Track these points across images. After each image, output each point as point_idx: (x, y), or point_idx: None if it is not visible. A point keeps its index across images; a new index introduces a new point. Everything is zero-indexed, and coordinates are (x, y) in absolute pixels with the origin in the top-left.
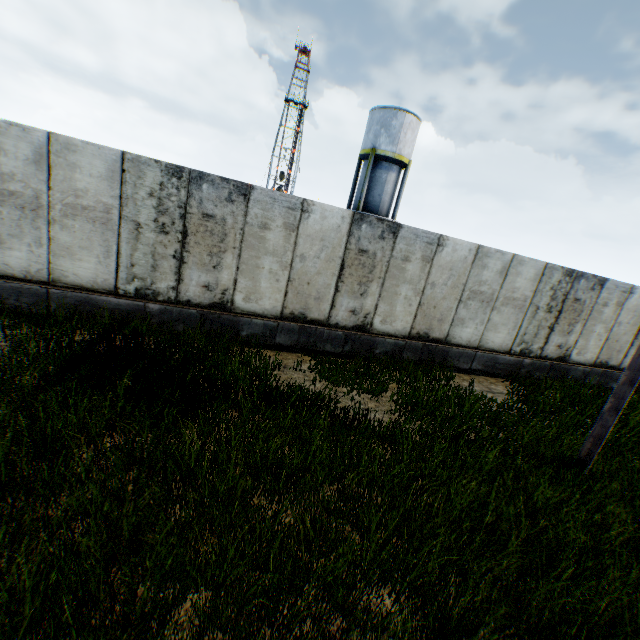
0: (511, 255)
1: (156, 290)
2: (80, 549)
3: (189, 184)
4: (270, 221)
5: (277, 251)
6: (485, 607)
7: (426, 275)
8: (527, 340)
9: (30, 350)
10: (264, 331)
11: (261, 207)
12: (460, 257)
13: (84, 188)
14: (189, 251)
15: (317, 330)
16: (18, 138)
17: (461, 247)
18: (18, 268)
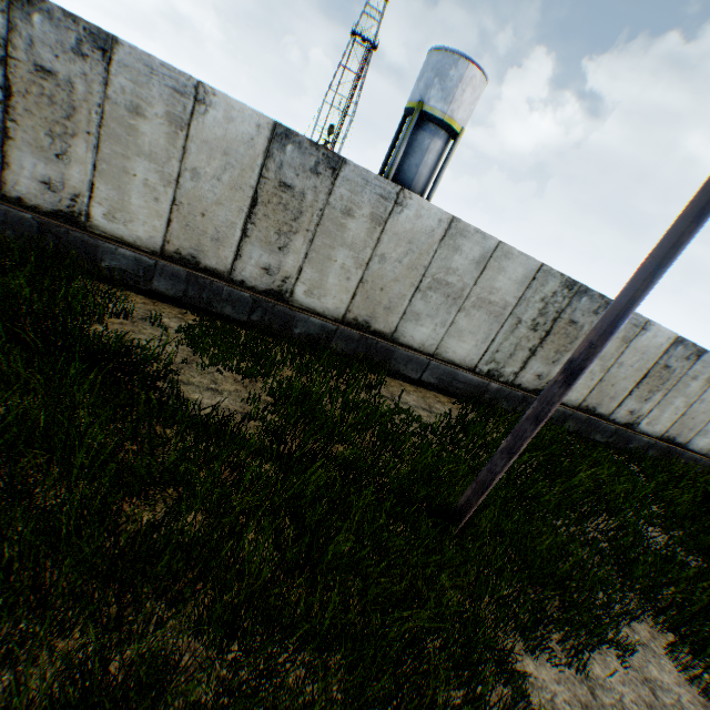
0: (496, 242)
1: None
2: None
3: (11, 9)
4: (146, 105)
5: (157, 155)
6: (46, 703)
7: (375, 242)
8: (500, 360)
9: None
10: (136, 268)
11: (131, 78)
12: (425, 228)
13: None
14: (18, 122)
15: (213, 284)
16: None
17: (428, 214)
18: None
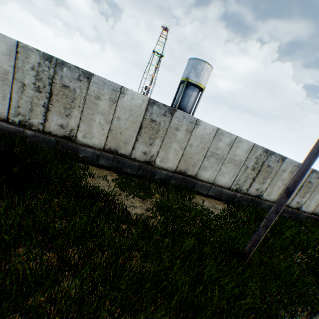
0: (235, 136)
1: (32, 123)
2: None
3: (56, 66)
4: (101, 95)
5: (104, 112)
6: None
7: (187, 139)
8: (240, 183)
9: None
10: (93, 156)
11: (97, 86)
12: (207, 133)
13: None
14: (53, 104)
15: (123, 160)
16: None
17: (208, 127)
18: None
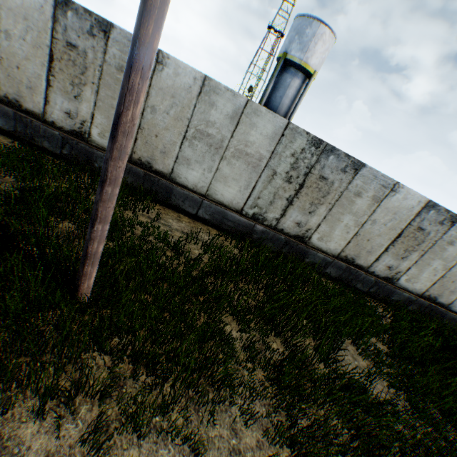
0: (245, 100)
1: None
2: None
3: None
4: None
5: None
6: None
7: (145, 96)
8: (262, 205)
9: None
10: None
11: None
12: (184, 85)
13: None
14: None
15: (33, 123)
16: None
17: (185, 73)
18: None
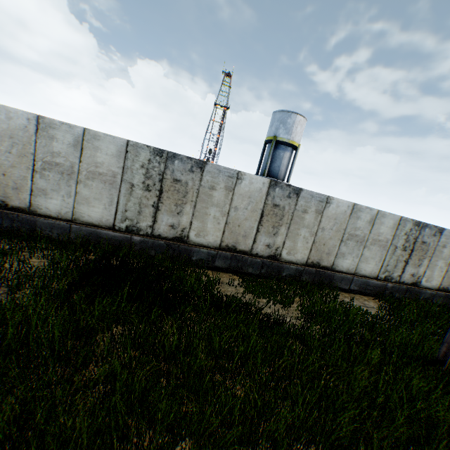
0: (376, 210)
1: (139, 227)
2: (109, 403)
3: (166, 160)
4: (216, 184)
5: (219, 204)
6: None
7: (318, 222)
8: (389, 270)
9: (59, 265)
10: (207, 257)
11: (211, 175)
12: (341, 211)
13: (101, 162)
14: (163, 202)
15: (243, 258)
16: (65, 131)
17: (342, 204)
18: (54, 210)
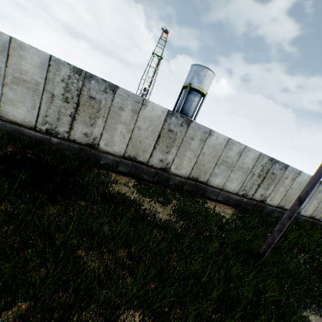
0: (244, 146)
1: (57, 131)
2: None
3: (84, 79)
4: (125, 106)
5: (126, 122)
6: None
7: (201, 148)
8: (246, 189)
9: None
10: (113, 163)
11: (121, 98)
12: (219, 142)
13: (26, 70)
14: (79, 114)
15: (141, 167)
16: None
17: (220, 137)
18: None
